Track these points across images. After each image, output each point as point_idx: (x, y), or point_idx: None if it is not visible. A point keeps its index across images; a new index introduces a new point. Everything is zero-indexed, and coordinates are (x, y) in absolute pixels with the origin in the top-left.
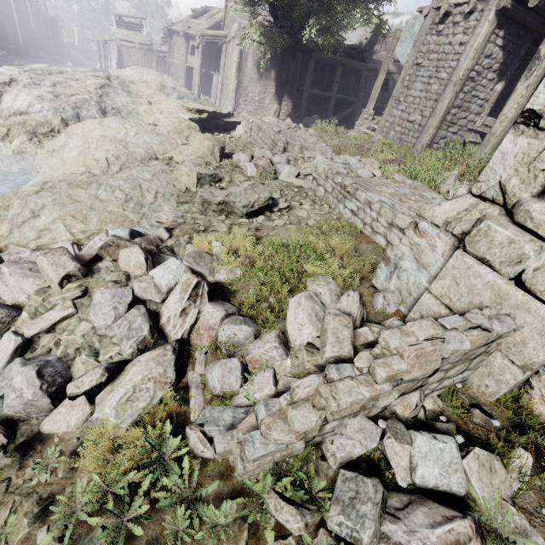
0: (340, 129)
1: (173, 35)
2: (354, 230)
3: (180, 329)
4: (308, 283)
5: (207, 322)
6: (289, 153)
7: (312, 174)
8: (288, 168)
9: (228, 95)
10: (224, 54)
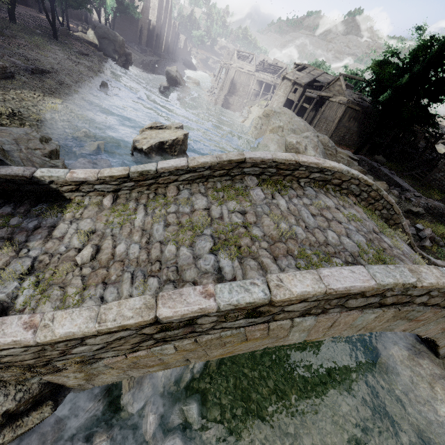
0: (398, 169)
1: (284, 79)
2: None
3: (429, 236)
4: None
5: (433, 236)
6: (407, 192)
7: (428, 206)
8: (415, 200)
9: (326, 130)
10: (326, 105)
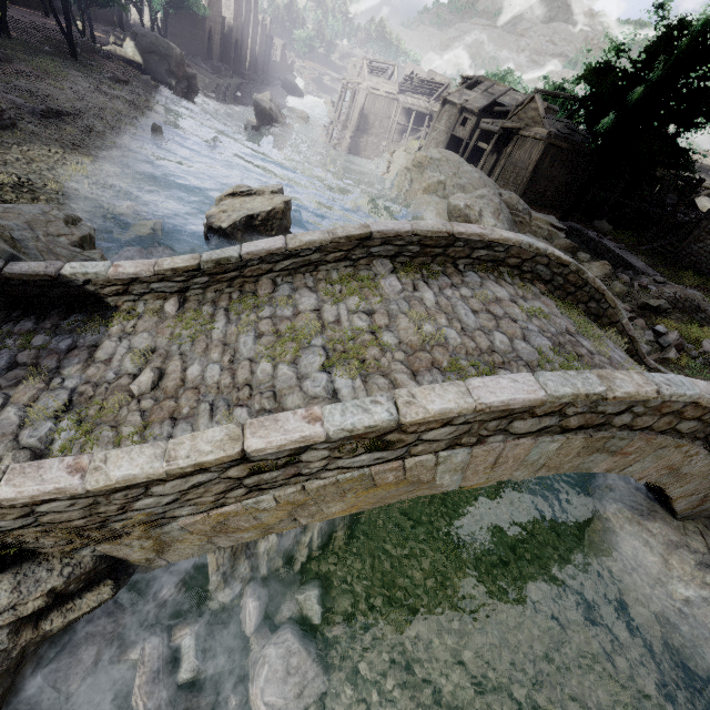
0: (631, 241)
1: (446, 104)
2: (703, 325)
3: (675, 344)
4: (703, 339)
5: (682, 343)
6: (643, 276)
7: (676, 297)
8: (655, 289)
9: (516, 184)
10: (514, 143)
